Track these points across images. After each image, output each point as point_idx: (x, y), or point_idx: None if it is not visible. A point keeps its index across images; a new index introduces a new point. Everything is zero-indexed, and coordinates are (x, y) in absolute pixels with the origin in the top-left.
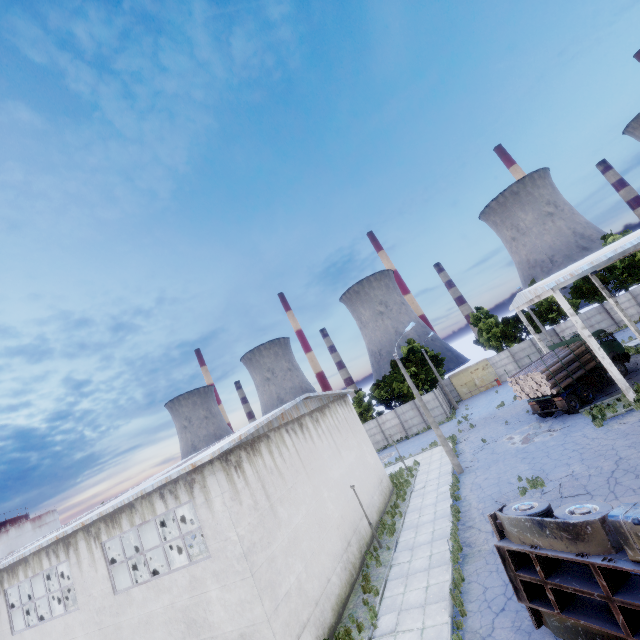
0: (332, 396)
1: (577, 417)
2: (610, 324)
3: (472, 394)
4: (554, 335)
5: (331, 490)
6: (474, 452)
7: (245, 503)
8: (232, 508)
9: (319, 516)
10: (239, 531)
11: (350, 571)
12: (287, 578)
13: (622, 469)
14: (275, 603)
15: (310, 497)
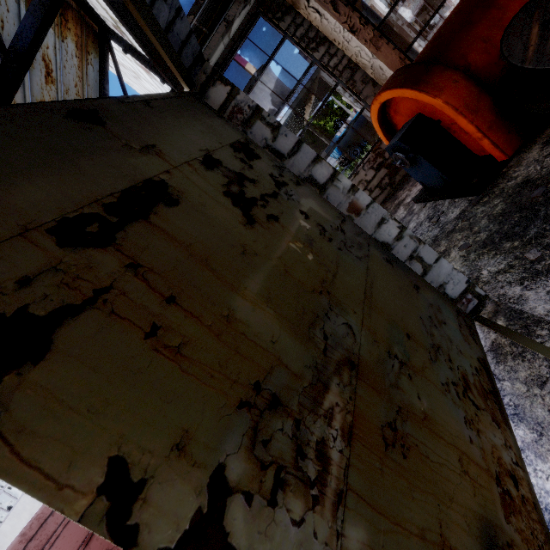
0: None
1: None
2: None
3: None
4: None
5: None
6: None
7: None
8: None
9: None
10: None
11: None
12: None
13: None
14: None
15: None
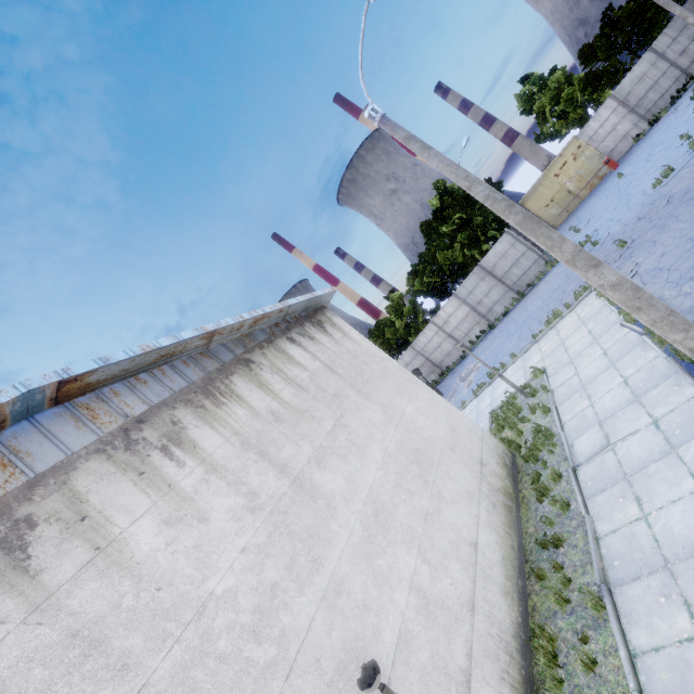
0: (264, 328)
1: None
2: None
3: (569, 211)
4: None
5: None
6: None
7: None
8: None
9: None
10: None
11: None
12: None
13: None
14: None
15: None
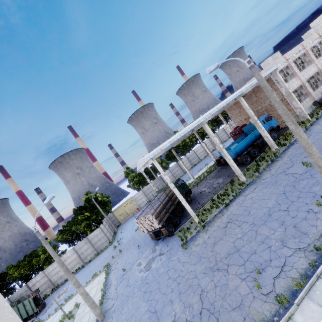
0: None
1: (174, 239)
2: (181, 171)
3: (126, 219)
4: (161, 179)
5: None
6: (116, 285)
7: None
8: None
9: None
10: None
11: None
12: None
13: (206, 309)
14: None
15: None
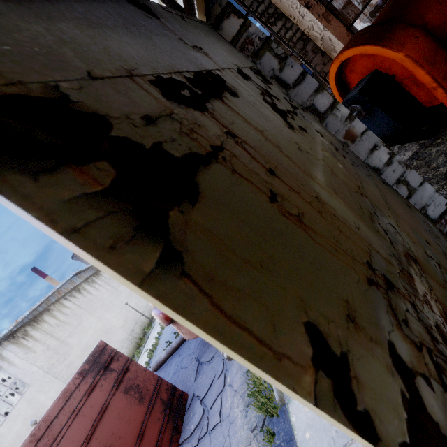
0: None
1: None
2: None
3: None
4: None
5: (113, 312)
6: None
7: (38, 350)
8: (28, 357)
9: (105, 329)
10: (38, 364)
11: (135, 342)
12: None
13: None
14: None
15: (95, 323)
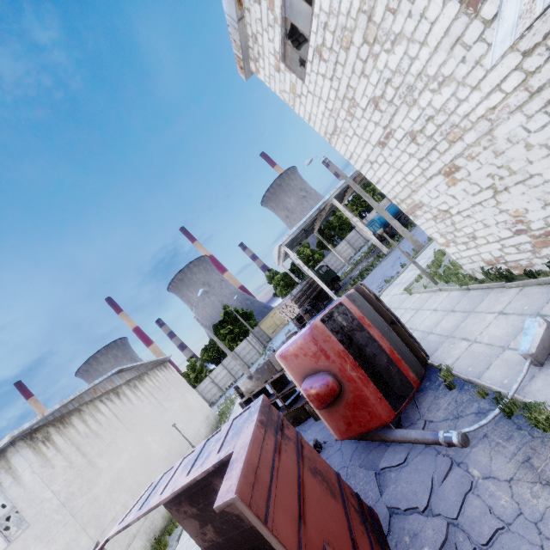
0: (151, 365)
1: None
2: (341, 261)
3: (276, 332)
4: None
5: (155, 435)
6: None
7: (58, 466)
8: (43, 473)
9: (144, 456)
10: (54, 488)
11: None
12: (112, 508)
13: None
14: (101, 529)
15: (132, 445)
